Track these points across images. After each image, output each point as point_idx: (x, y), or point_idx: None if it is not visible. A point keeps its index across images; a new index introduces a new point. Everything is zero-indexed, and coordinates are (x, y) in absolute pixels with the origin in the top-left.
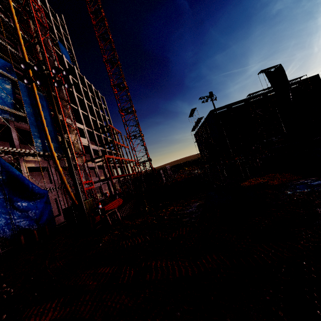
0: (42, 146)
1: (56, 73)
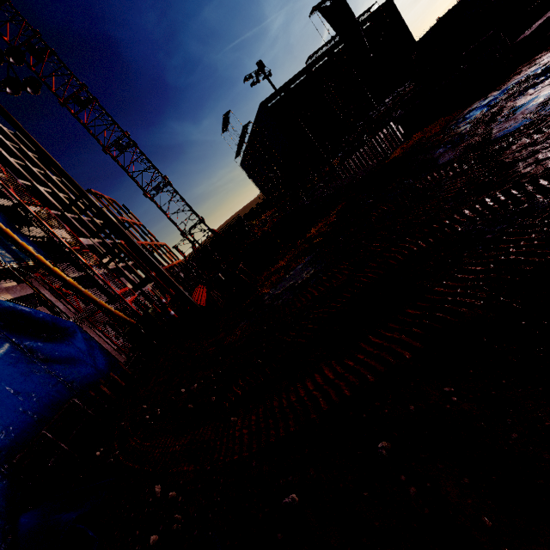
0: (8, 252)
1: None
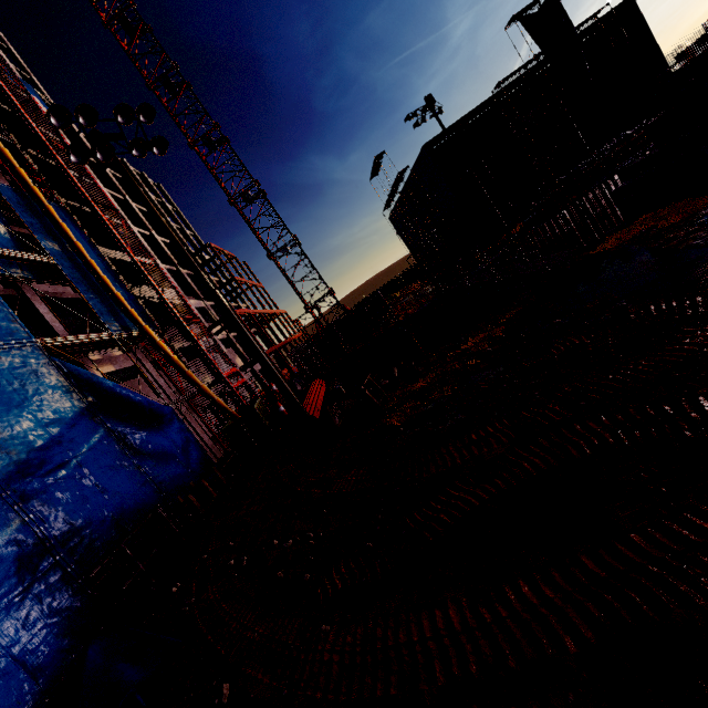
0: (116, 319)
1: (124, 122)
